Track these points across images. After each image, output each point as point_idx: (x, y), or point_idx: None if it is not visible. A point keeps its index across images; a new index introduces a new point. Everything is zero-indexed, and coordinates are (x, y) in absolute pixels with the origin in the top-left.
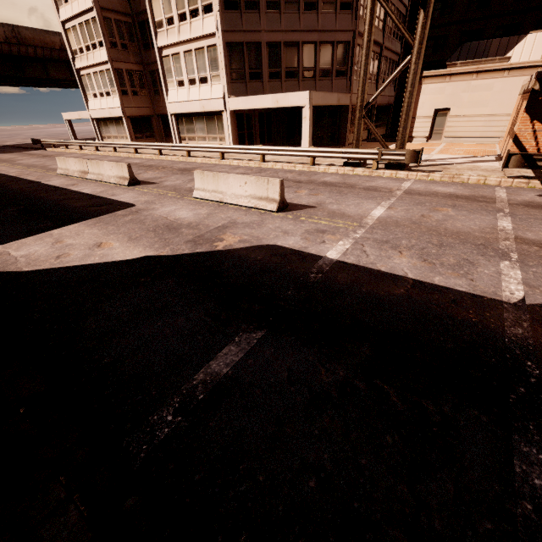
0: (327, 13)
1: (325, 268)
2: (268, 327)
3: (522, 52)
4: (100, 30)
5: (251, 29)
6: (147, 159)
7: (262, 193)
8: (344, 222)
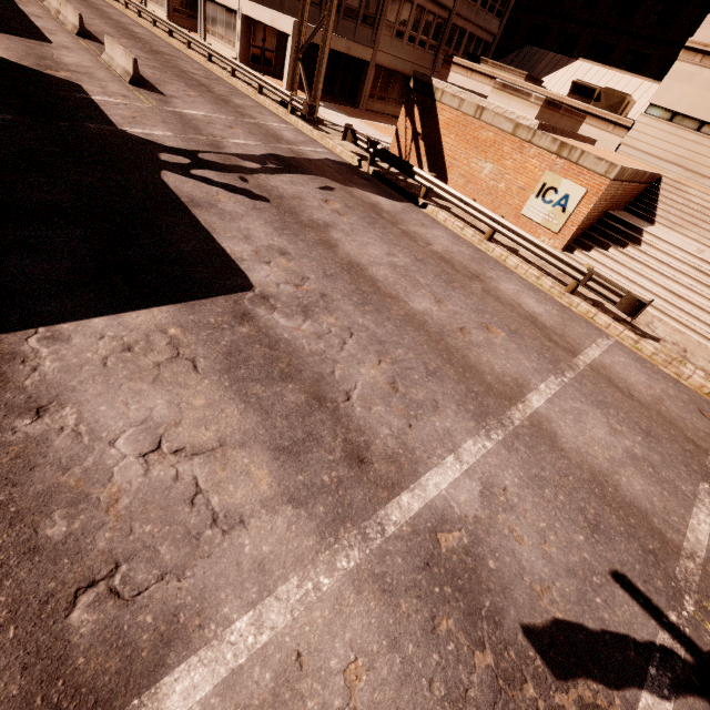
0: None
1: (77, 96)
2: None
3: (561, 77)
4: None
5: None
6: (153, 34)
7: (128, 67)
8: (153, 102)
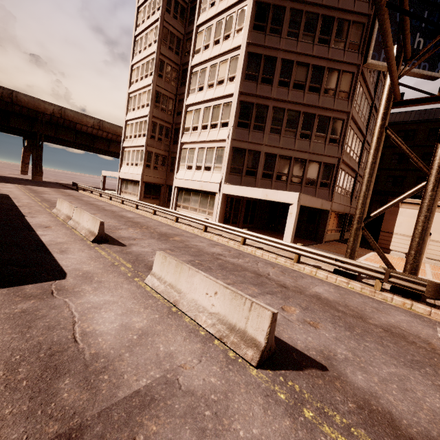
0: (318, 142)
1: None
2: None
3: None
4: (147, 127)
5: (255, 142)
6: (141, 215)
7: (238, 320)
8: None
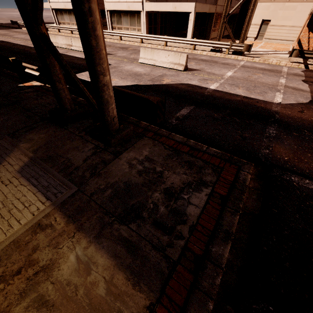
0: None
1: (210, 91)
2: (195, 105)
3: None
4: None
5: None
6: None
7: (177, 61)
8: (215, 77)
